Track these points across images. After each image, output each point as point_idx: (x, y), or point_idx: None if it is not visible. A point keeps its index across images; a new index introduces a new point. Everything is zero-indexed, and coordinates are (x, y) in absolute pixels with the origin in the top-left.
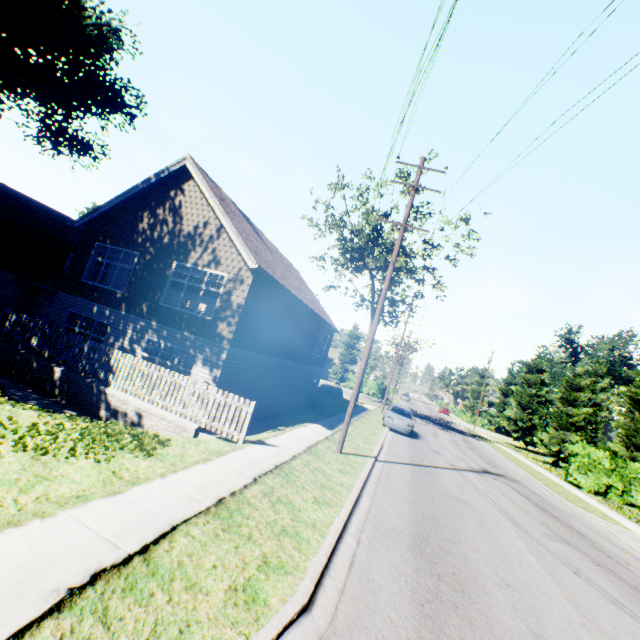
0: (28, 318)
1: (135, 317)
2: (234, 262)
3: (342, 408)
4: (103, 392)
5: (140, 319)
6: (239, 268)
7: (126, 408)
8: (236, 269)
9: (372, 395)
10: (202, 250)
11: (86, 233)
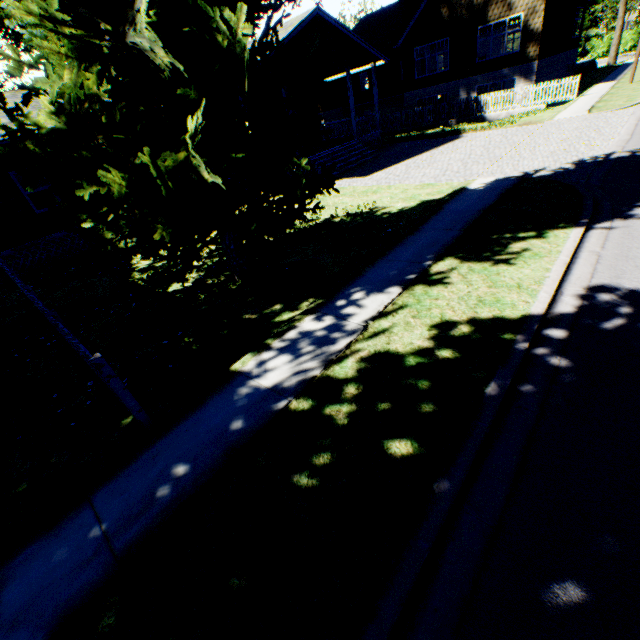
0: (420, 109)
1: (462, 80)
2: (525, 1)
3: (605, 74)
4: (483, 118)
5: (466, 80)
6: (530, 3)
7: (499, 118)
8: (528, 5)
9: (628, 51)
10: (496, 7)
11: (403, 47)
